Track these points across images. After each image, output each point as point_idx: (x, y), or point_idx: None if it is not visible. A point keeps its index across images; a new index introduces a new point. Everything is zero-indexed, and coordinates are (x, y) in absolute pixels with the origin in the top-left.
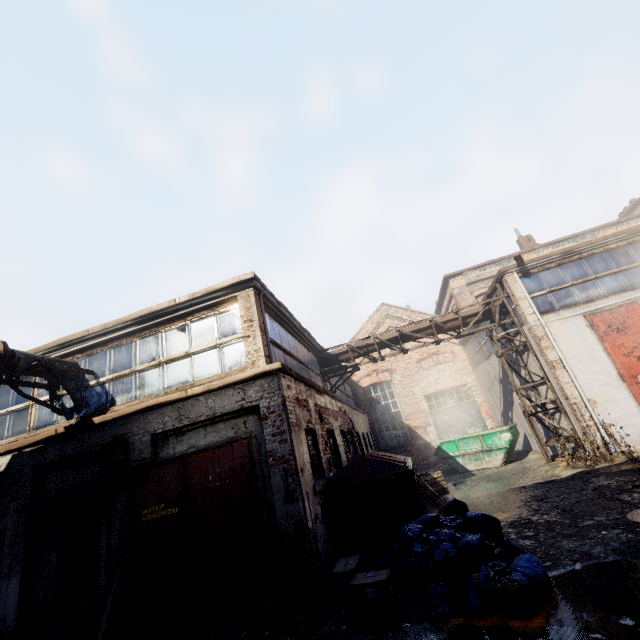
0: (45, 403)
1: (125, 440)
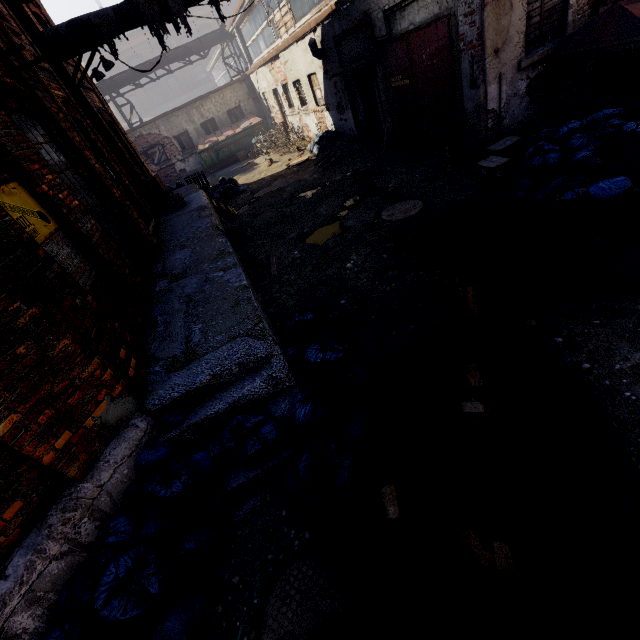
0: None
1: (368, 18)
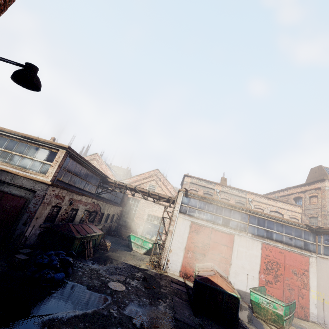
0: None
1: None
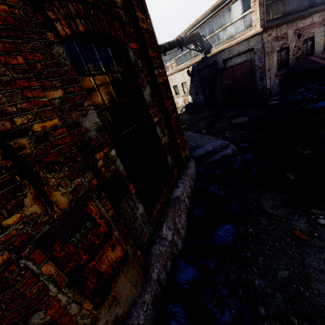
0: (194, 50)
1: (216, 62)
